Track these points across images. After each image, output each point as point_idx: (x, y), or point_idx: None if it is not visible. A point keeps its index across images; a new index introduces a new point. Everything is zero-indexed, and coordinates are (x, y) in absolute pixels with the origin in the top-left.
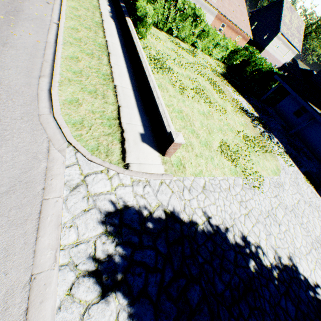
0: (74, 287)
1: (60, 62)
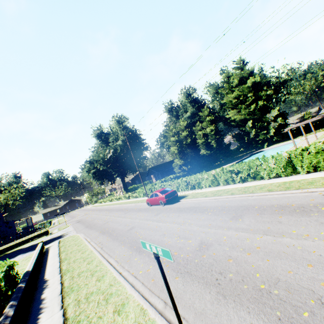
0: (71, 232)
1: (81, 237)
